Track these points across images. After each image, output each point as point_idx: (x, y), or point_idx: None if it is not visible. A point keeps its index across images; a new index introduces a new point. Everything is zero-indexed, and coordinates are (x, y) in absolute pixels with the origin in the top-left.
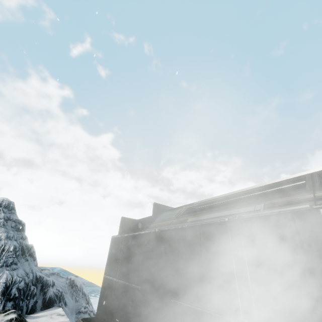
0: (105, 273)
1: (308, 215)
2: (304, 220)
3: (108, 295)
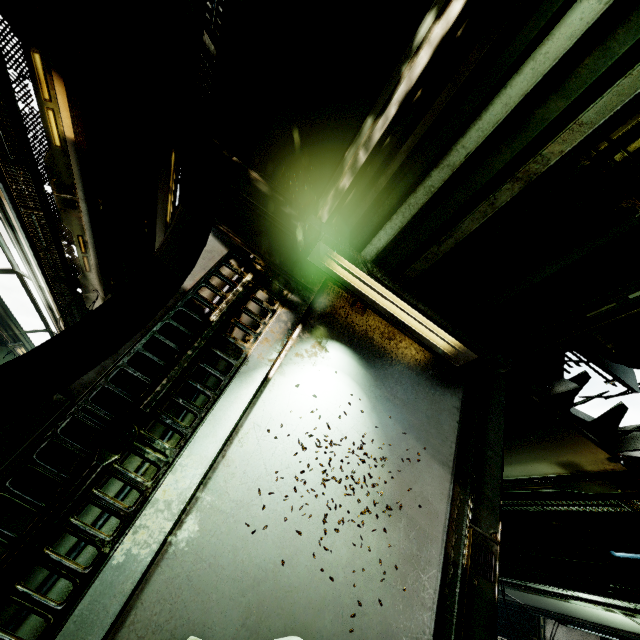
0: None
1: None
2: None
3: None
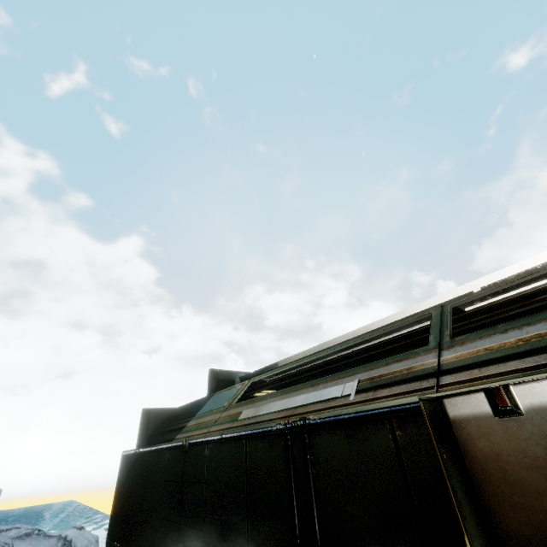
0: (108, 532)
1: (417, 421)
2: (410, 432)
3: None
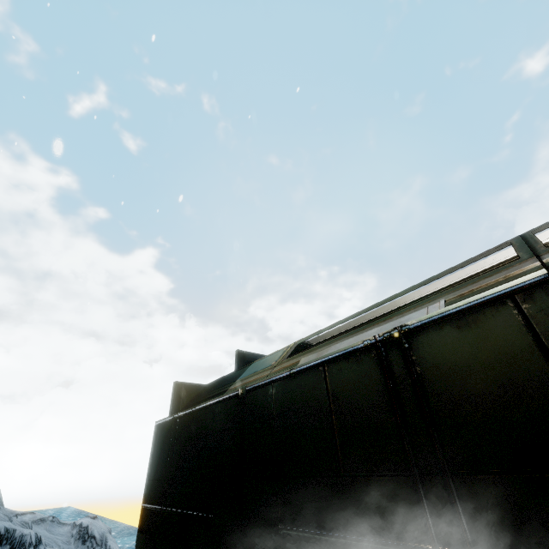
0: (144, 499)
1: (547, 290)
2: (540, 301)
3: (151, 544)
